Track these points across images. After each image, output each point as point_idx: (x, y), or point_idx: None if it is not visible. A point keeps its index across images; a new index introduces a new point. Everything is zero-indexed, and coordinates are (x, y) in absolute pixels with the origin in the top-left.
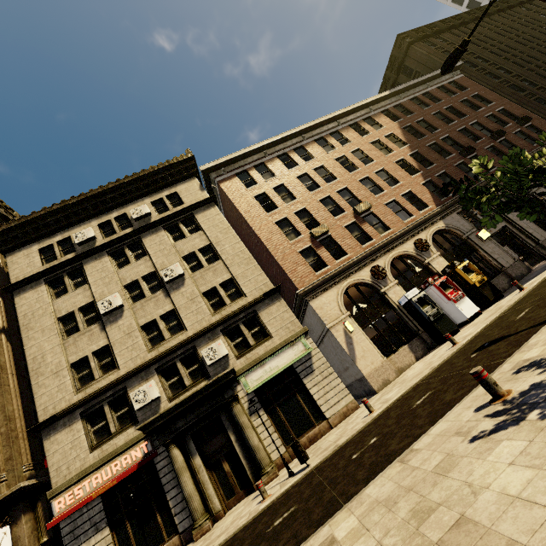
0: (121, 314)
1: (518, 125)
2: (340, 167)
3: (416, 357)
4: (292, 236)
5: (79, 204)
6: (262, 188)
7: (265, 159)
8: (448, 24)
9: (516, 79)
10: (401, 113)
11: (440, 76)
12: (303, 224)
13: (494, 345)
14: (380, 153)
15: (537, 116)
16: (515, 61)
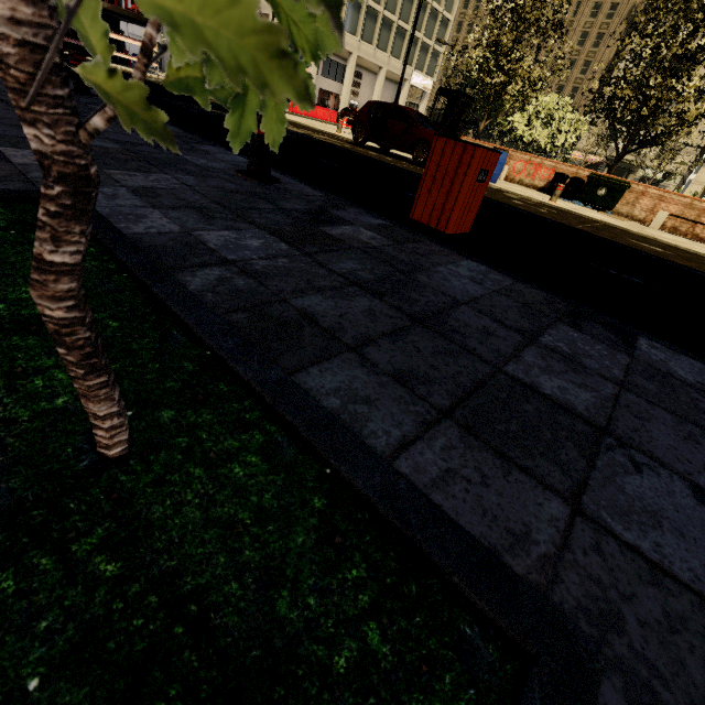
0: None
1: None
2: None
3: None
4: None
5: None
6: None
7: None
8: None
9: None
10: None
11: None
12: None
13: None
14: None
15: None
16: None
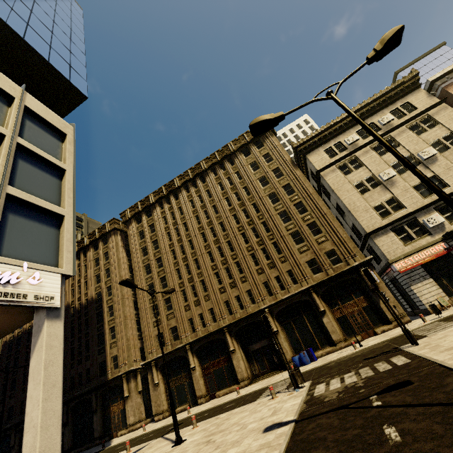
0: (395, 180)
1: None
2: None
3: None
4: None
5: (342, 121)
6: None
7: None
8: None
9: None
10: None
11: None
12: None
13: None
14: None
15: None
16: None
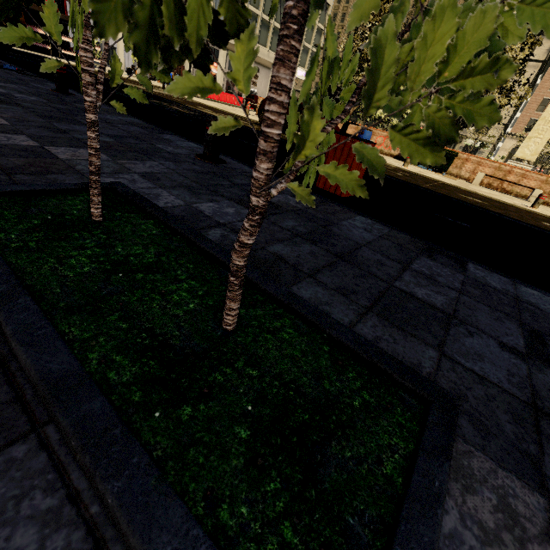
0: None
1: None
2: None
3: None
4: (540, 109)
5: None
6: None
7: None
8: None
9: None
10: None
11: None
12: None
13: None
14: None
15: None
16: None
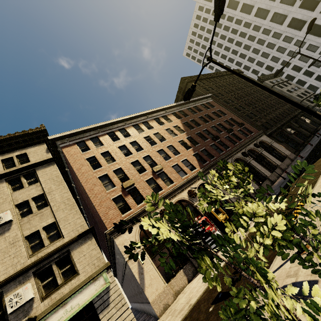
0: None
1: (239, 127)
2: (146, 142)
3: (188, 280)
4: (109, 187)
5: None
6: (93, 153)
7: (99, 134)
8: (205, 76)
9: (236, 105)
10: (182, 115)
11: (202, 99)
12: (117, 179)
13: (223, 304)
14: (170, 136)
15: (246, 123)
16: (235, 97)
